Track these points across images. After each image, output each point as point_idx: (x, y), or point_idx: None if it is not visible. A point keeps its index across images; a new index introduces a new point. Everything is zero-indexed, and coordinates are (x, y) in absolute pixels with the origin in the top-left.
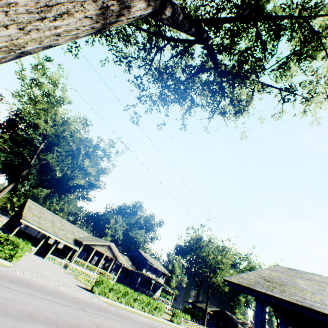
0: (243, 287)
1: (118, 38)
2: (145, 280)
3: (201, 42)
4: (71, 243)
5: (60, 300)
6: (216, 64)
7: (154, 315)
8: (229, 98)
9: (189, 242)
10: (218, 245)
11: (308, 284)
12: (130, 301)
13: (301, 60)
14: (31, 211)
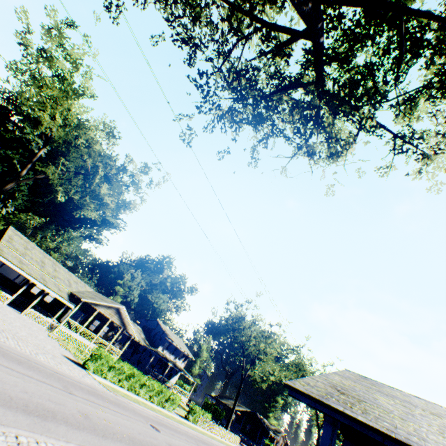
0: (312, 399)
1: (183, 9)
2: (159, 360)
3: (310, 37)
4: (64, 298)
5: (37, 374)
6: (321, 77)
7: (165, 409)
8: (326, 132)
9: (227, 320)
10: (264, 329)
11: (392, 403)
12: (135, 386)
13: (441, 95)
14: (11, 243)
